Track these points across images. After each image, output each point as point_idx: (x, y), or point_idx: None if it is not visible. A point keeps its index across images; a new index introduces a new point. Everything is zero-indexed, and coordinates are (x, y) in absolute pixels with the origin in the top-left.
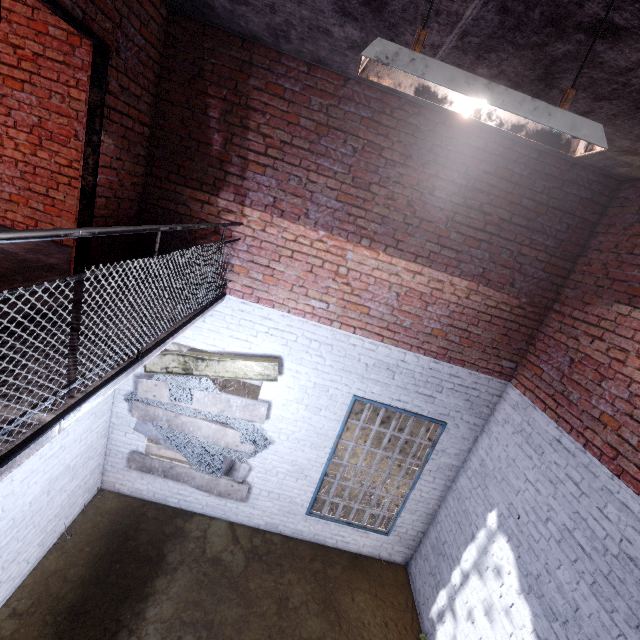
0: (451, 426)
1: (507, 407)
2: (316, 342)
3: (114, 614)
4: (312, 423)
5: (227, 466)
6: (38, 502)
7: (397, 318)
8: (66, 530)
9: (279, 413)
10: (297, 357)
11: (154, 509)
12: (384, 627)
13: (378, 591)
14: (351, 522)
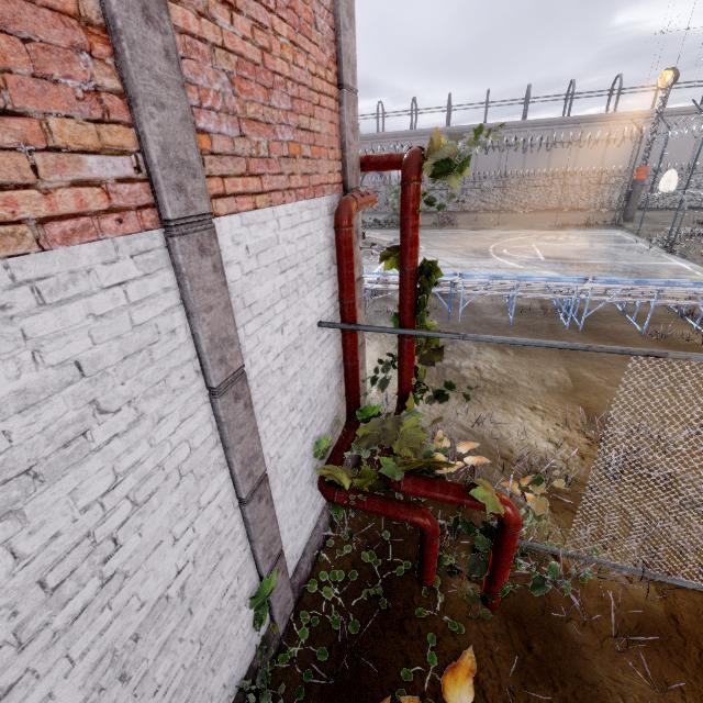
0: None
1: None
2: None
3: None
4: None
5: None
6: None
7: None
8: None
9: None
10: None
11: None
12: None
13: None
14: None
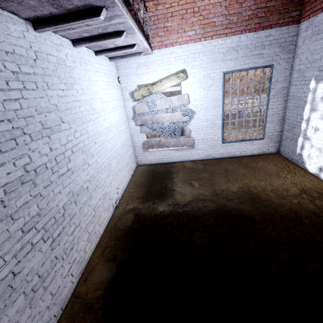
0: (276, 65)
1: (302, 35)
2: (197, 53)
3: (163, 182)
4: (209, 96)
5: (180, 131)
6: (121, 150)
7: (229, 20)
8: (133, 171)
9: (193, 98)
10: (191, 66)
11: (159, 164)
12: (275, 166)
13: (267, 160)
14: (243, 139)
